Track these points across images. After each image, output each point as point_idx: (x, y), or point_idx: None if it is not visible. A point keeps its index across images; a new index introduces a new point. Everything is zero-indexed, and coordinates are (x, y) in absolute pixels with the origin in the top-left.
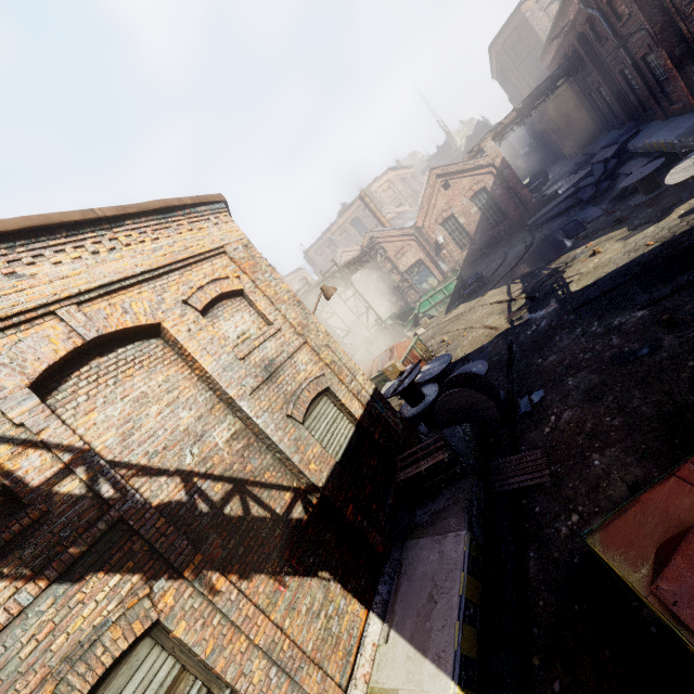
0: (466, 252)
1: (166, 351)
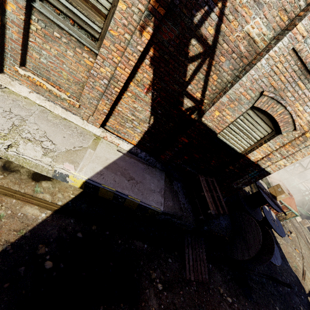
0: None
1: None
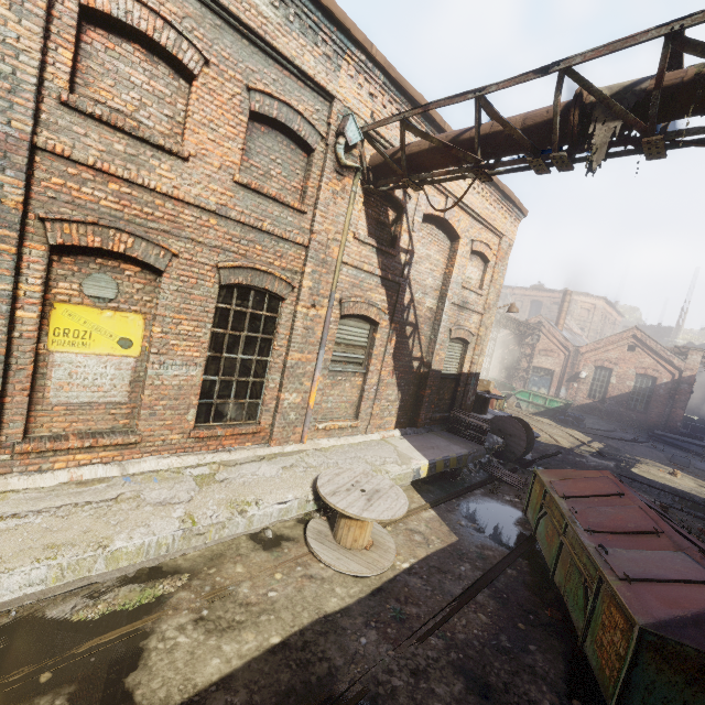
0: (590, 402)
1: (447, 250)
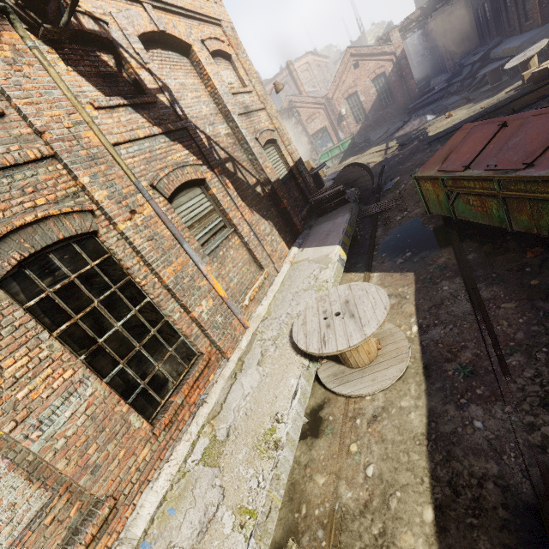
0: (360, 126)
1: (192, 69)
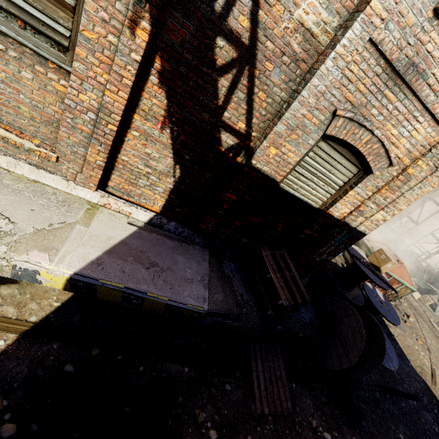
0: None
1: None
